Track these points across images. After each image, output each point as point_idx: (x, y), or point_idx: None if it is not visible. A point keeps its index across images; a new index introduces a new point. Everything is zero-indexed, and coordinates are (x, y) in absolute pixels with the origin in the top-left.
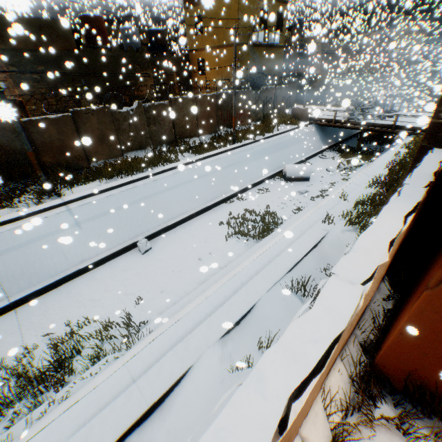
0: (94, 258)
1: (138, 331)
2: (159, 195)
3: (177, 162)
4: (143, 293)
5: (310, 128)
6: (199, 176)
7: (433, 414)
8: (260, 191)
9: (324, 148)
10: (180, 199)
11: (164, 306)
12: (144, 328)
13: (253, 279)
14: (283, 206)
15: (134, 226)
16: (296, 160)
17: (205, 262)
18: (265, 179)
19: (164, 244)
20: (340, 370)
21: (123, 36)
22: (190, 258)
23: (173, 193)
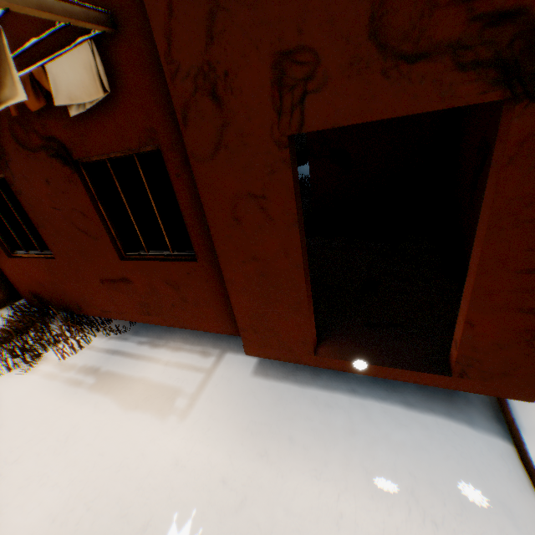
0: None
1: None
2: None
3: None
4: None
5: None
6: None
7: (53, 310)
8: None
9: None
10: None
11: None
12: None
13: None
14: None
15: None
16: None
17: None
18: None
19: None
20: (7, 315)
21: None
22: None
23: None
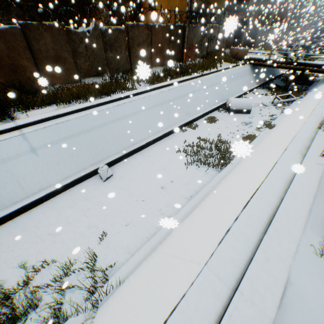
0: (53, 186)
1: (105, 279)
2: (118, 122)
3: (134, 90)
4: (107, 225)
5: (246, 67)
6: (156, 104)
7: None
8: (208, 121)
9: (257, 86)
10: (138, 126)
11: (131, 242)
12: (112, 276)
13: (265, 234)
14: (232, 135)
15: (94, 152)
16: (235, 95)
17: (168, 191)
18: (211, 110)
19: (124, 170)
20: None
21: None
22: (152, 186)
23: (131, 120)
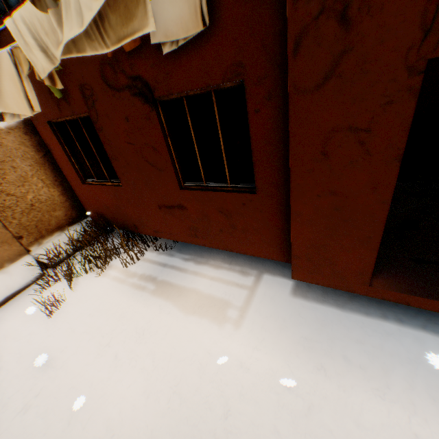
0: None
1: None
2: None
3: None
4: None
5: None
6: None
7: (112, 228)
8: None
9: None
10: None
11: None
12: None
13: None
14: None
15: None
16: None
17: None
18: None
19: None
20: (78, 230)
21: None
22: None
23: None
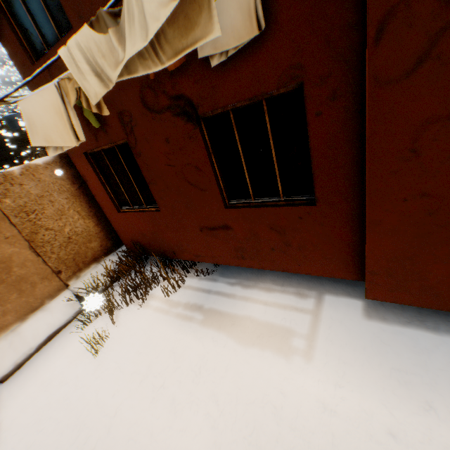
0: None
1: None
2: None
3: None
4: None
5: None
6: None
7: (148, 255)
8: None
9: None
10: None
11: None
12: None
13: None
14: None
15: None
16: None
17: None
18: None
19: None
20: (113, 260)
21: (8, 123)
22: None
23: None
